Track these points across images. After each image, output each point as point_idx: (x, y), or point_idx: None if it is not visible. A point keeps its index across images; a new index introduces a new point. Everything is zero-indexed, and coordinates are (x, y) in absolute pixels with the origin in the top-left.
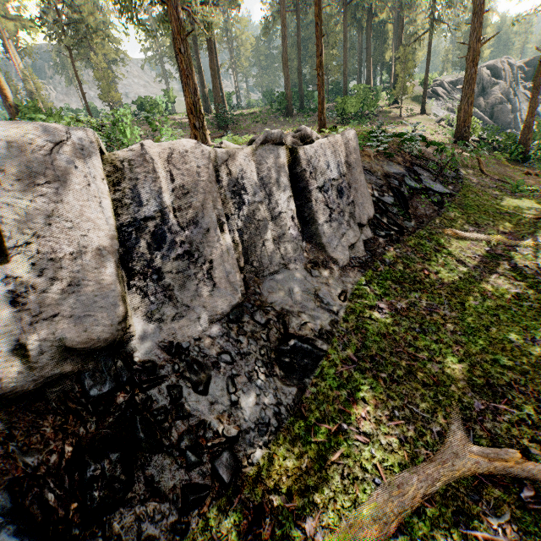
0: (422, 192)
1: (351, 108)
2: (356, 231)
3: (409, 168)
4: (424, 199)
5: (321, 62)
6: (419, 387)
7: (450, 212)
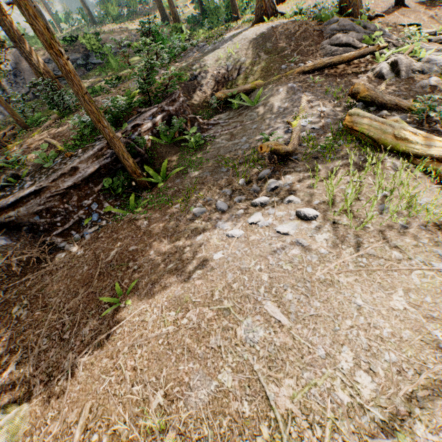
0: (84, 66)
1: (113, 12)
2: (26, 89)
3: (85, 54)
4: (82, 69)
5: (32, 3)
6: (16, 125)
7: (92, 72)
